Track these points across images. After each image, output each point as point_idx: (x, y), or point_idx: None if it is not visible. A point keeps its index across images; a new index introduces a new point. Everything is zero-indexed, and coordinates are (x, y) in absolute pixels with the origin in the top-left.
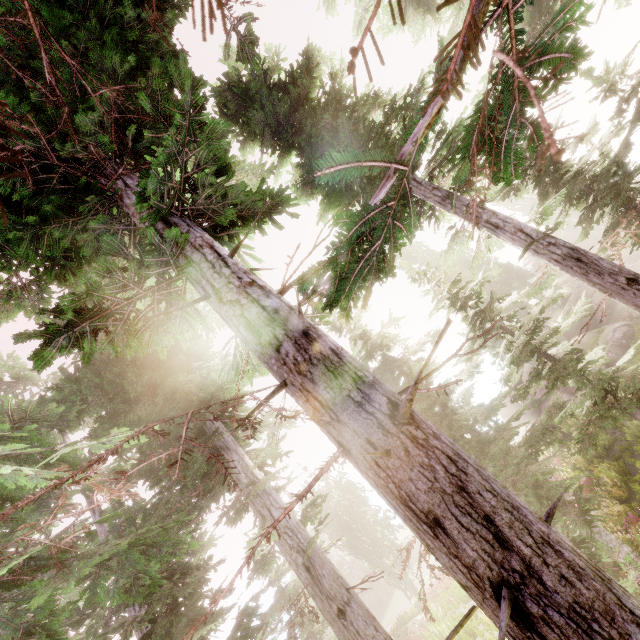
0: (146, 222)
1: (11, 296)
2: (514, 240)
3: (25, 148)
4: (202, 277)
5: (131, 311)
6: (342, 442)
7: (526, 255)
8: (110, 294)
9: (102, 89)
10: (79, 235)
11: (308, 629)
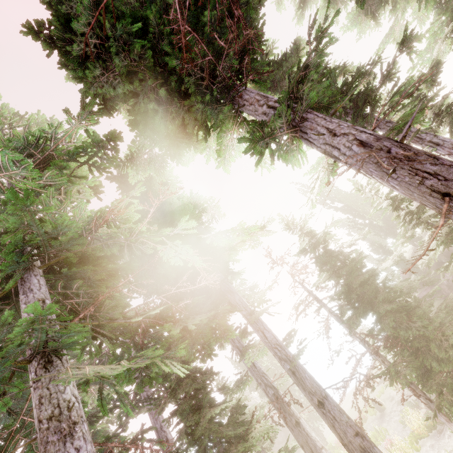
0: (264, 105)
1: (151, 161)
2: (451, 153)
3: (199, 64)
4: (317, 125)
5: (282, 139)
6: (448, 191)
7: (409, 199)
8: (277, 126)
9: (243, 33)
10: (215, 116)
11: (259, 445)
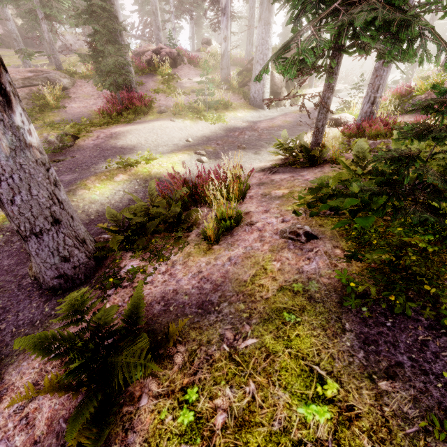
0: None
1: None
2: None
3: None
4: None
5: None
6: None
7: None
8: None
9: None
10: None
11: None
